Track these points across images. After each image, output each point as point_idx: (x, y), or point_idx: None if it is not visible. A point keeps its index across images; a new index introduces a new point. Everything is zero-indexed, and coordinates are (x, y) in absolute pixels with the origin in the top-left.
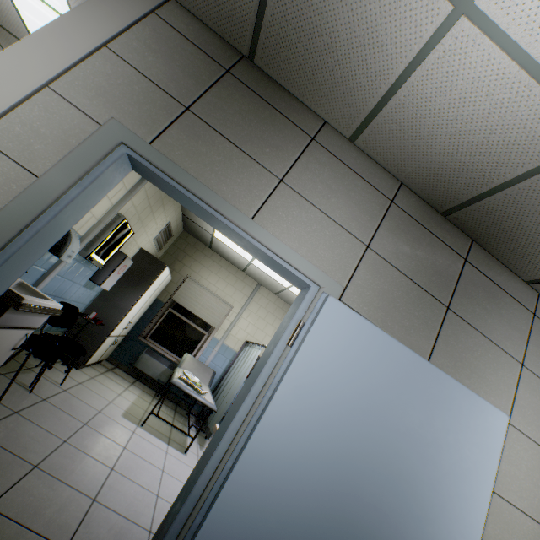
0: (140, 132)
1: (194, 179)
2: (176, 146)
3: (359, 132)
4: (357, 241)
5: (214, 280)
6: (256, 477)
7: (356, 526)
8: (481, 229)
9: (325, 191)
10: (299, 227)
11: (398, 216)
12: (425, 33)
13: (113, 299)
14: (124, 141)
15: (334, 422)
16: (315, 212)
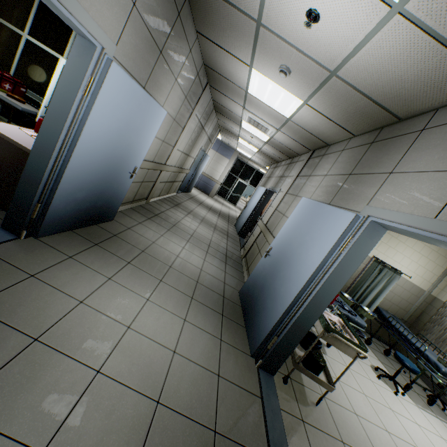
0: None
1: None
2: None
3: None
4: None
5: None
6: (78, 164)
7: (113, 165)
8: None
9: None
10: None
11: None
12: None
13: None
14: None
15: (109, 133)
16: None
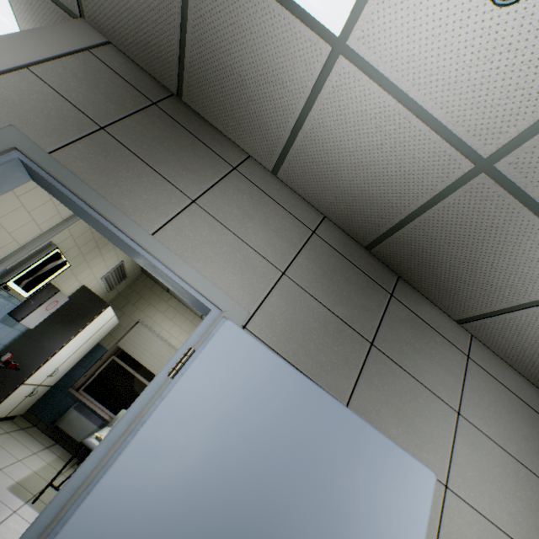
0: (42, 142)
1: (91, 189)
2: (80, 158)
3: (279, 166)
4: (272, 267)
5: (169, 326)
6: None
7: None
8: (403, 263)
9: (241, 215)
10: (207, 247)
11: (320, 246)
12: (315, 71)
13: (38, 340)
14: (18, 146)
15: (209, 479)
16: (227, 234)
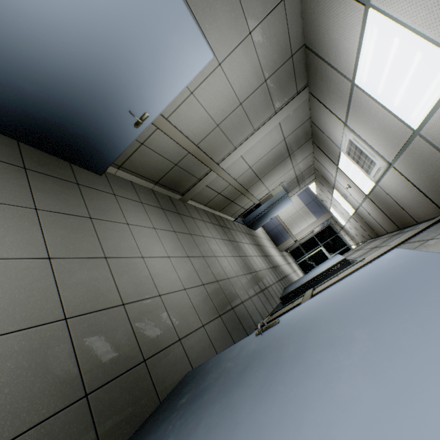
0: None
1: None
2: None
3: None
4: None
5: None
6: (15, 20)
7: (98, 77)
8: None
9: None
10: None
11: None
12: None
13: None
14: None
15: (87, 6)
16: None
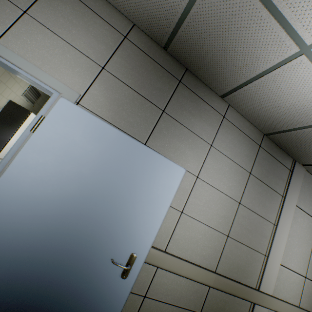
0: None
1: None
2: None
3: None
4: (94, 64)
5: None
6: None
7: (73, 233)
8: (187, 57)
9: (67, 24)
10: (43, 50)
11: (130, 48)
12: None
13: None
14: None
15: (60, 176)
16: (57, 39)
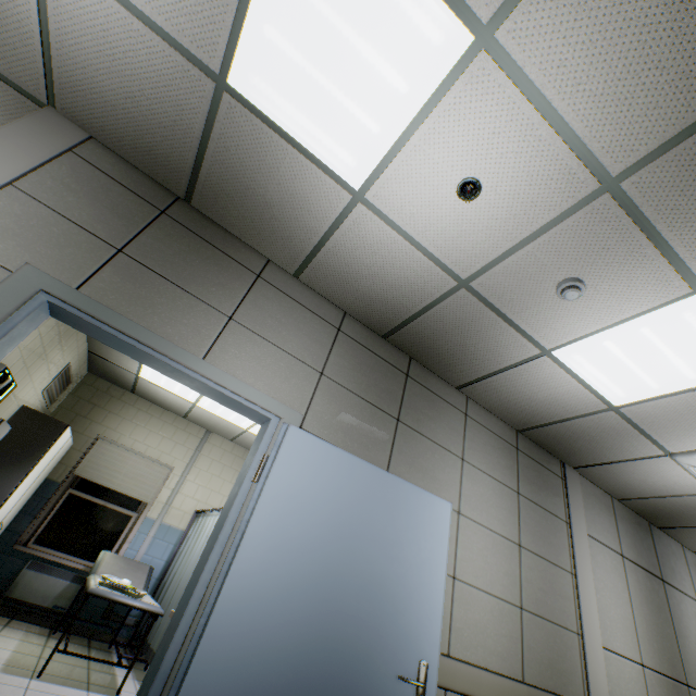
0: (64, 277)
1: (135, 324)
2: (110, 290)
3: (301, 270)
4: (311, 370)
5: (142, 436)
6: (235, 623)
7: (338, 641)
8: (413, 347)
9: (276, 325)
10: (254, 362)
11: (346, 342)
12: (338, 208)
13: None
14: (45, 288)
15: (307, 546)
16: (268, 346)
